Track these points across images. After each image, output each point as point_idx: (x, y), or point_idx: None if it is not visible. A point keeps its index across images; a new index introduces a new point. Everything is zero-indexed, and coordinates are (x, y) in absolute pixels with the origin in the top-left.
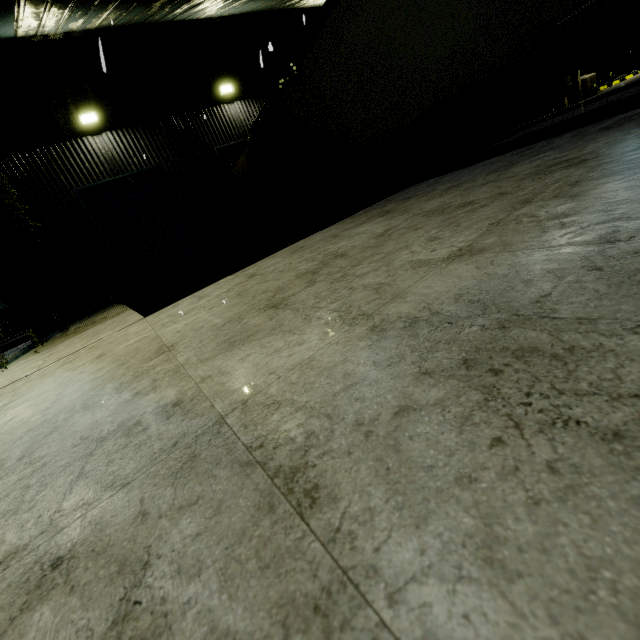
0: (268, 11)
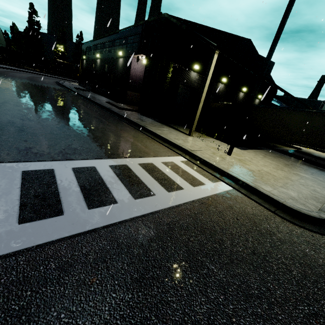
0: None
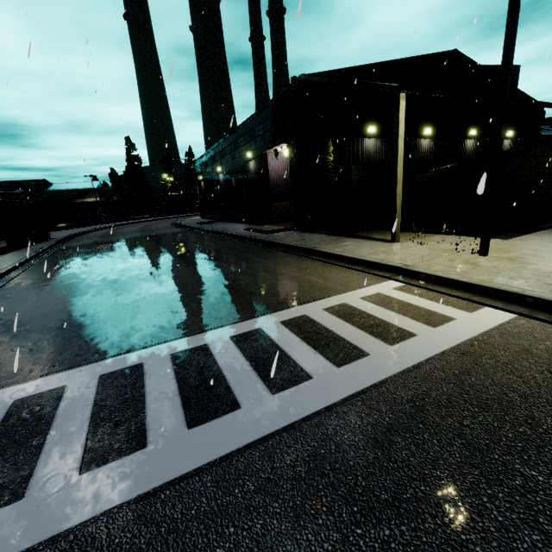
0: None
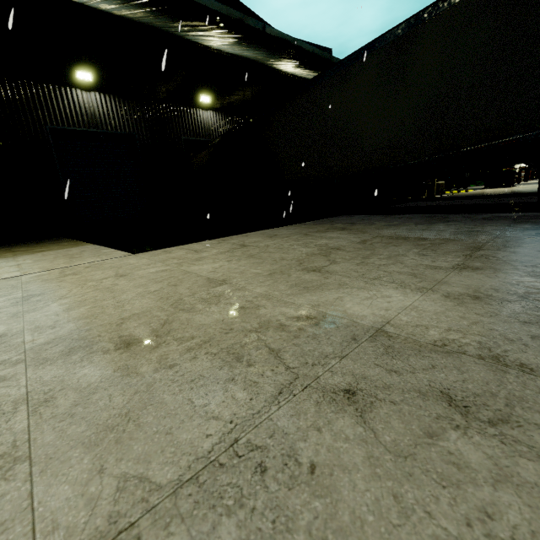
0: (252, 60)
